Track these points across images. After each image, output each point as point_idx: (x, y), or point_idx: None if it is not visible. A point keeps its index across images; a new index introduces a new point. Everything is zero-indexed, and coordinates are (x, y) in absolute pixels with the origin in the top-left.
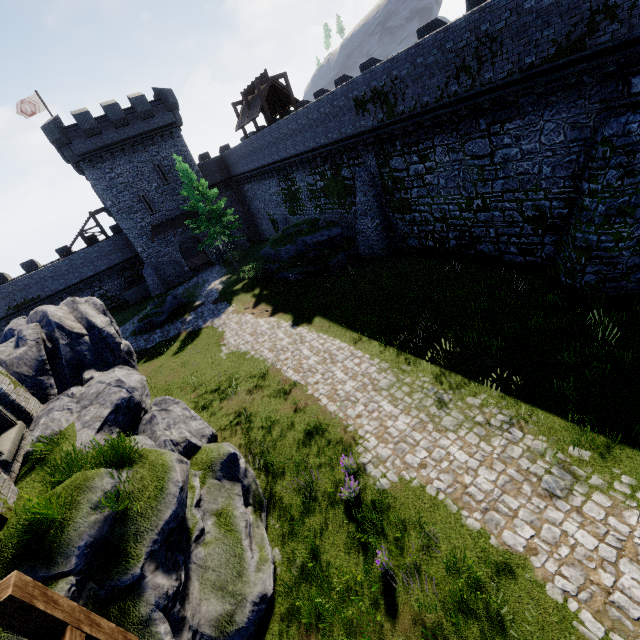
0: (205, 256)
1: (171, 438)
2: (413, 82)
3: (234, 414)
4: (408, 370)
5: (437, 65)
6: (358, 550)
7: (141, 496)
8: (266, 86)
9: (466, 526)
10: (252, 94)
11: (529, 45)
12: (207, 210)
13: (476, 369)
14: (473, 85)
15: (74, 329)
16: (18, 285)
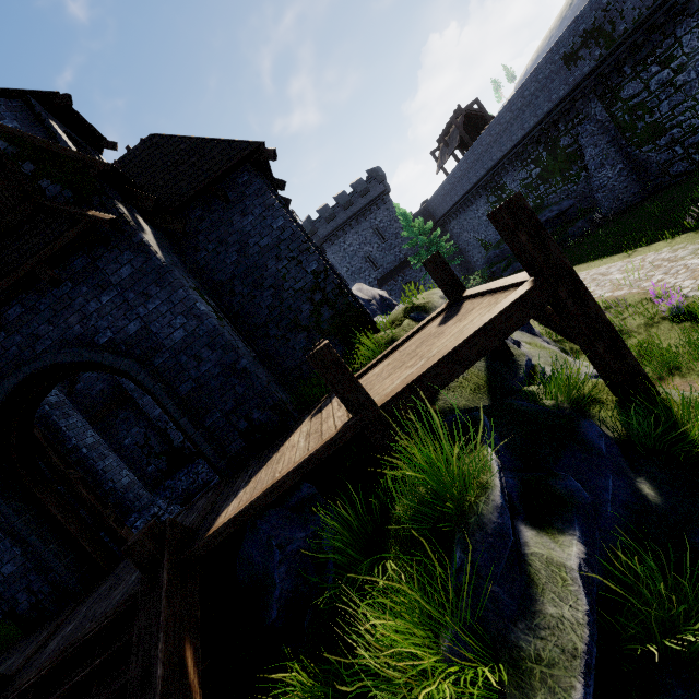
0: None
1: None
2: None
3: None
4: None
5: None
6: None
7: None
8: (461, 117)
9: None
10: (448, 134)
11: None
12: (425, 241)
13: None
14: None
15: (365, 297)
16: None
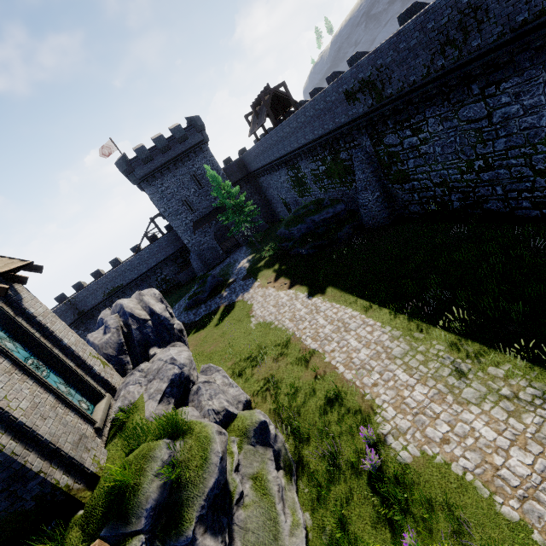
0: (234, 239)
1: (213, 407)
2: (398, 66)
3: (264, 380)
4: (421, 338)
5: (420, 46)
6: (384, 526)
7: (190, 465)
8: (269, 96)
9: (501, 514)
10: (259, 105)
11: (519, 3)
12: (232, 205)
13: (496, 336)
14: (460, 55)
15: (141, 316)
16: (108, 278)
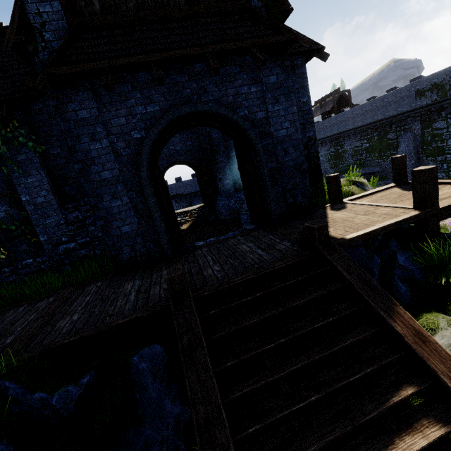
0: None
1: None
2: None
3: None
4: None
5: None
6: None
7: None
8: (338, 95)
9: None
10: (324, 101)
11: None
12: None
13: None
14: None
15: None
16: (176, 185)
